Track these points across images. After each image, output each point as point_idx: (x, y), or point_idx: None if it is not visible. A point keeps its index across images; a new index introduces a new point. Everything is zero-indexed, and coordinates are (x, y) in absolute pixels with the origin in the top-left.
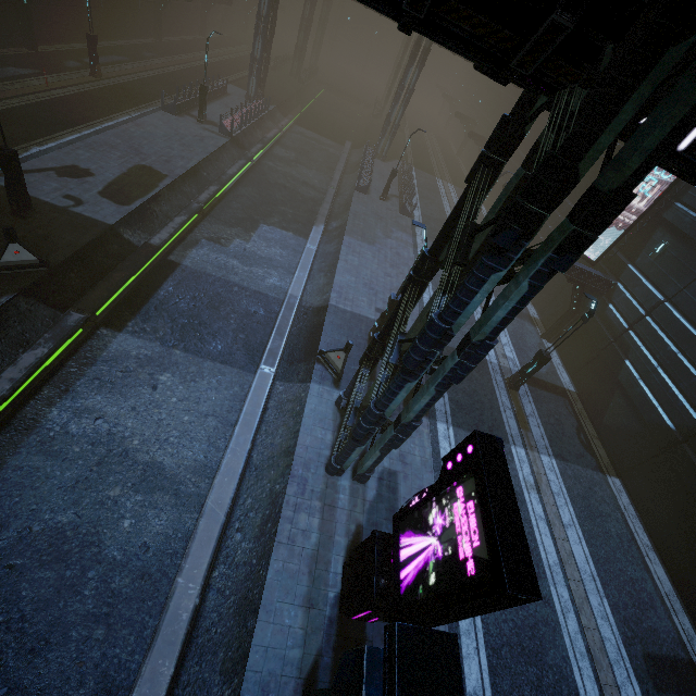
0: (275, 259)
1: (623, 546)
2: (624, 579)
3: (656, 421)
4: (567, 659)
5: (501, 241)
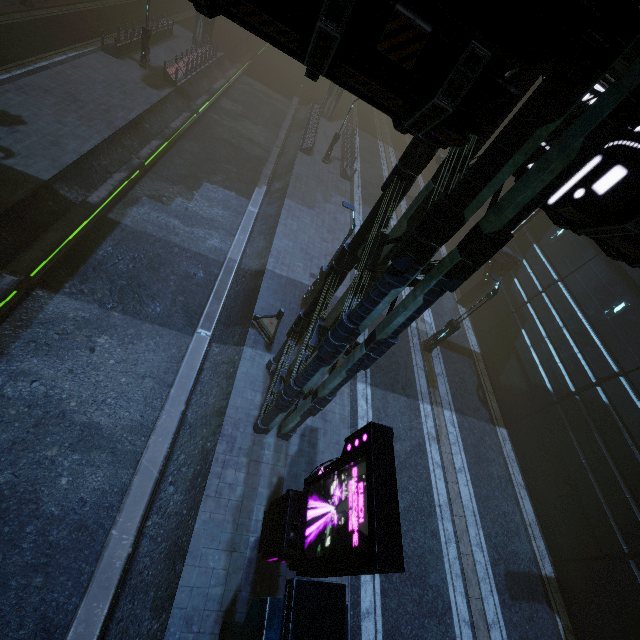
0: (217, 220)
1: (501, 486)
2: (499, 512)
3: (539, 383)
4: (445, 580)
5: (399, 265)
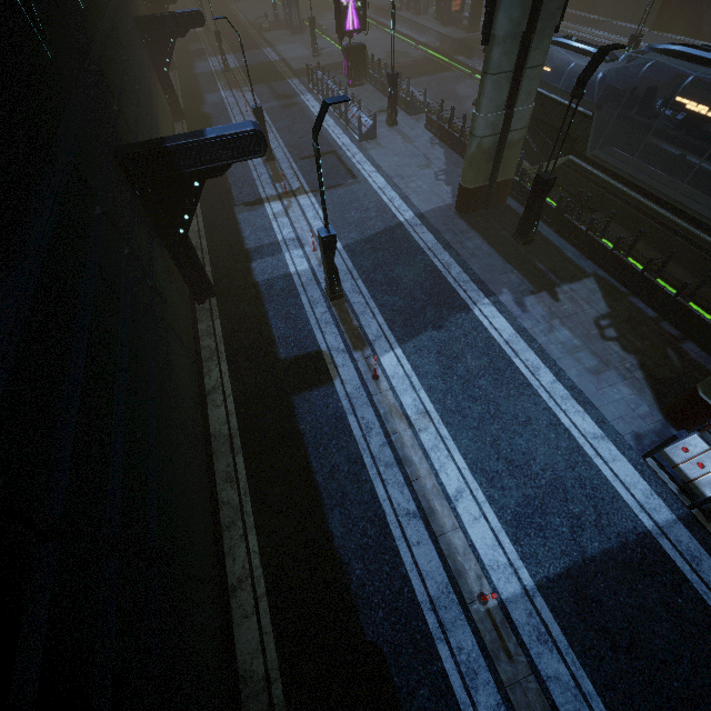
0: None
1: None
2: None
3: None
4: None
5: None
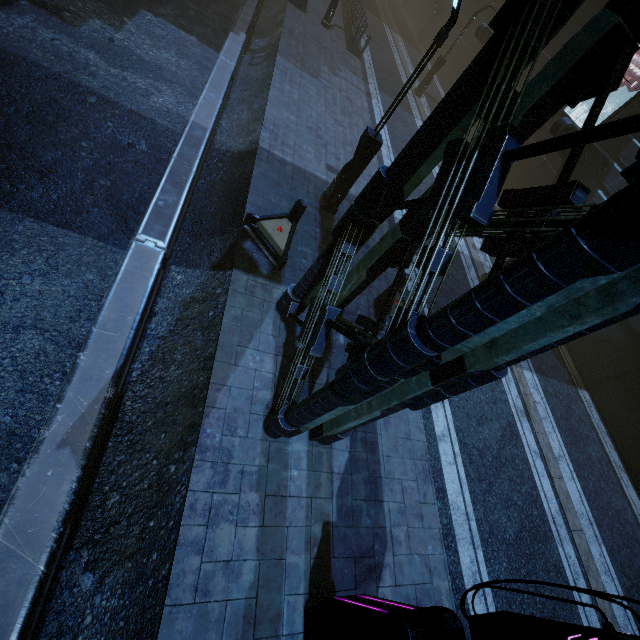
0: (168, 69)
1: (604, 472)
2: (612, 513)
3: None
4: None
5: None
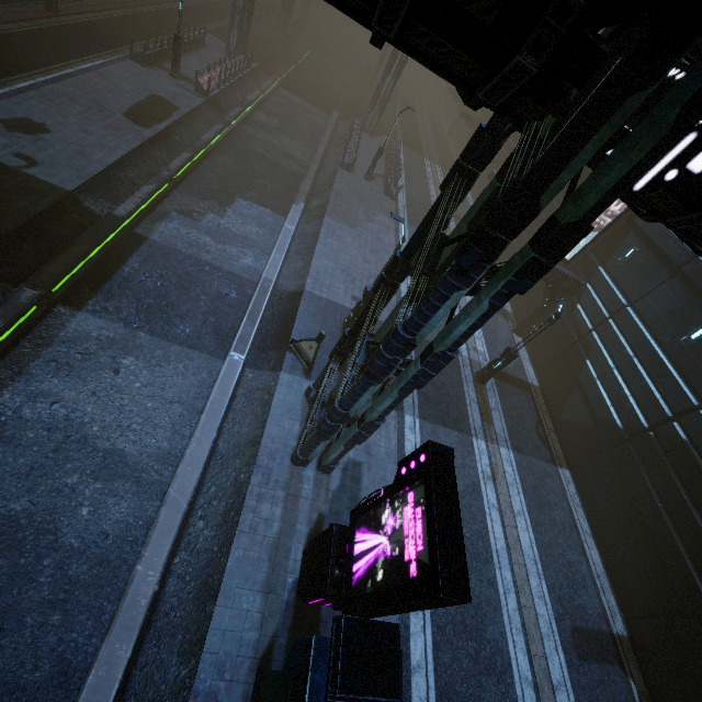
0: (251, 237)
1: (565, 532)
2: (563, 562)
3: (607, 419)
4: (504, 634)
5: (464, 263)
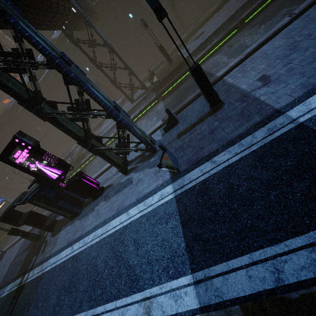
0: None
1: None
2: None
3: None
4: None
5: None
